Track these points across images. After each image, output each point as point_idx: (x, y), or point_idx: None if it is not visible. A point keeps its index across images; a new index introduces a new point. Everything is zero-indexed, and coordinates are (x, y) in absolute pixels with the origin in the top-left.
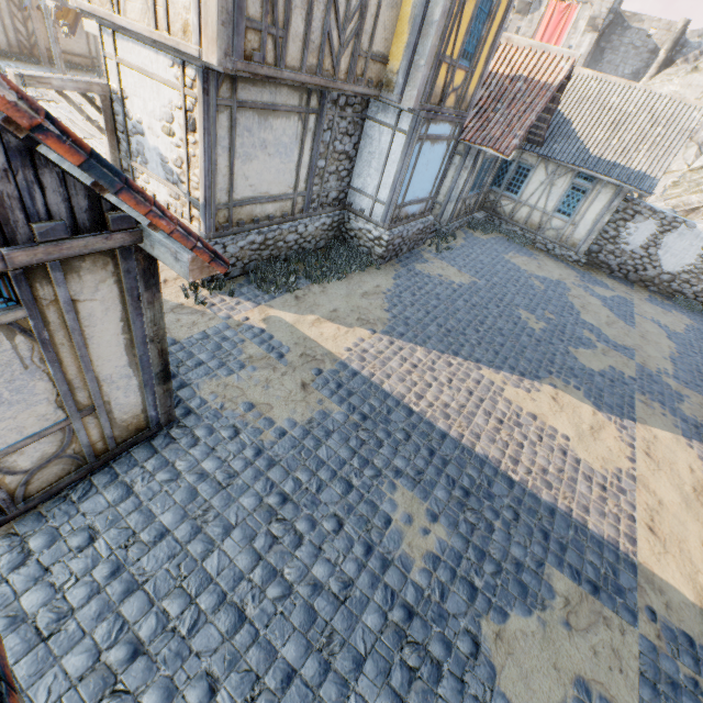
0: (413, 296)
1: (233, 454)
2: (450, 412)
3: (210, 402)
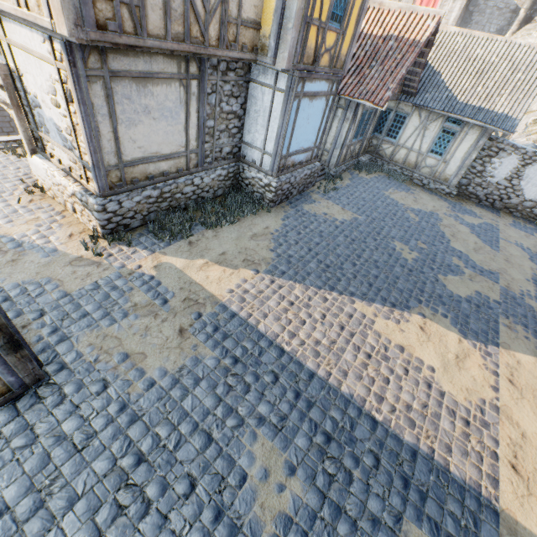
0: (298, 234)
1: (96, 411)
2: (321, 349)
3: (85, 355)
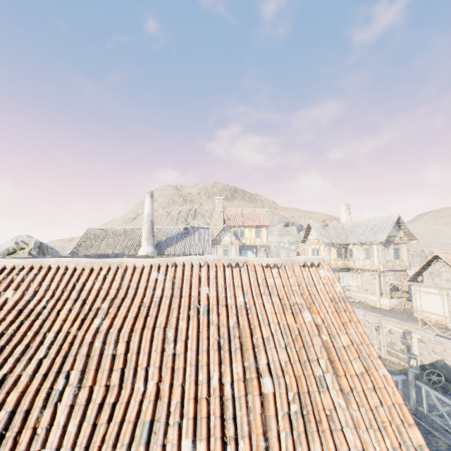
0: None
1: None
2: None
3: None
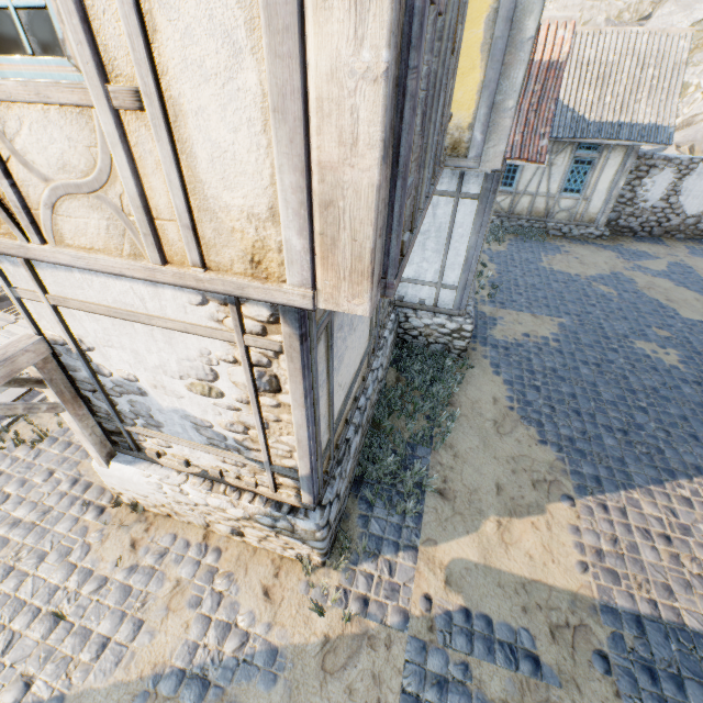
0: (538, 391)
1: None
2: None
3: None
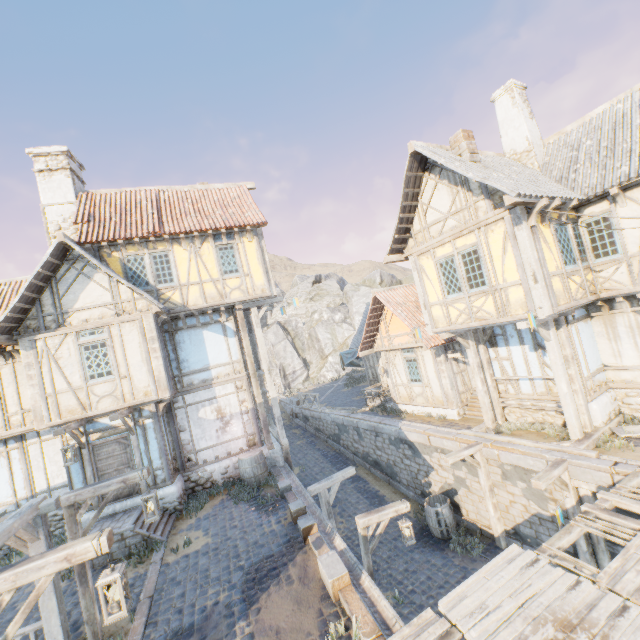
0: None
1: None
2: None
3: None
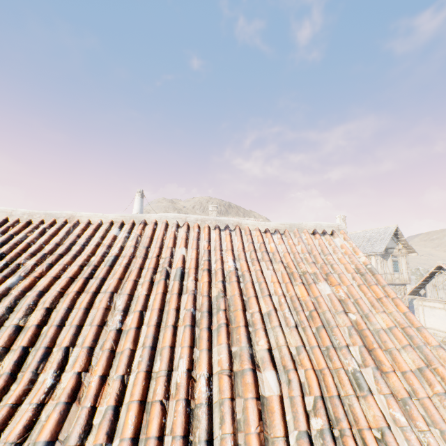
0: None
1: None
2: None
3: None
